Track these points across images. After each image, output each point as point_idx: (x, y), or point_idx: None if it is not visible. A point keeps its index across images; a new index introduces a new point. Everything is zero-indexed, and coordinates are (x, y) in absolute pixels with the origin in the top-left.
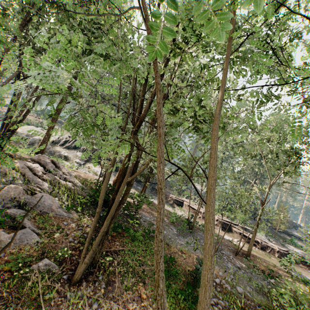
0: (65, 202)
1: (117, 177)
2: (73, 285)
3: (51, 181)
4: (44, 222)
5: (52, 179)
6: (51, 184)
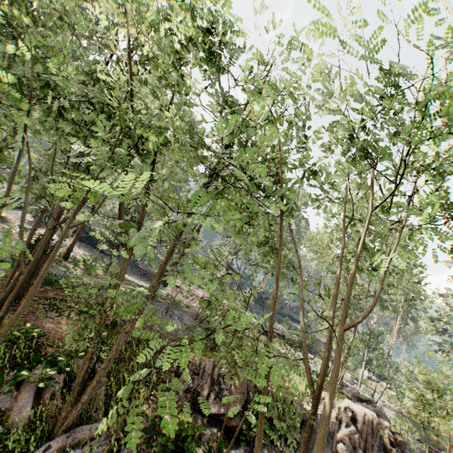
0: None
1: (72, 242)
2: None
3: None
4: None
5: None
6: None
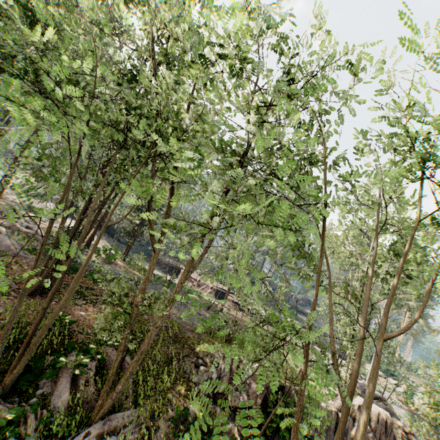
0: (26, 247)
1: (93, 232)
2: (28, 296)
3: (10, 227)
4: (2, 257)
5: (11, 224)
6: (9, 230)
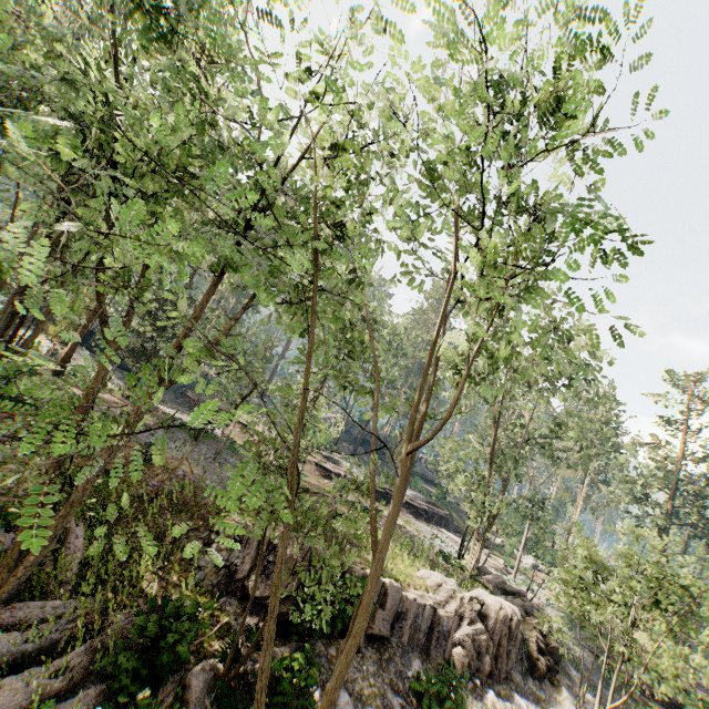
0: None
1: (70, 349)
2: None
3: None
4: None
5: None
6: None
